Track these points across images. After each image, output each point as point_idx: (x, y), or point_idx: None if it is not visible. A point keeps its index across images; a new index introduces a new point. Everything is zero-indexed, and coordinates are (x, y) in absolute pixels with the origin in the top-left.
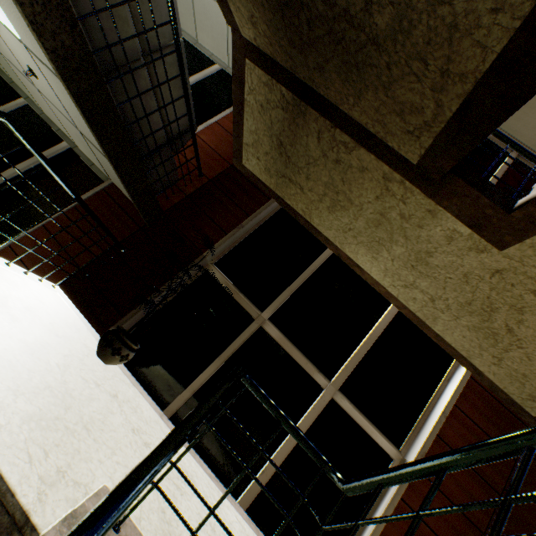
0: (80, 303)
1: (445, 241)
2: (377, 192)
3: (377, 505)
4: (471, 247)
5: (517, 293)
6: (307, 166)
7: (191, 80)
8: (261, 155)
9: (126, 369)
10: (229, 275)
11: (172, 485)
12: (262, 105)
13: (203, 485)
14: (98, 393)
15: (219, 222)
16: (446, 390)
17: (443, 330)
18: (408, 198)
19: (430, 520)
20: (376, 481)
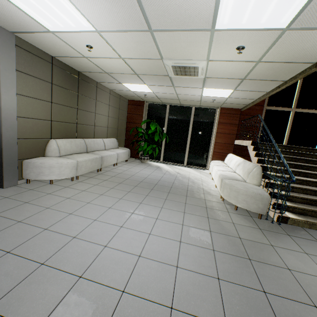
0: None
1: None
2: None
3: None
4: None
5: None
6: None
7: (192, 121)
8: None
9: None
10: None
11: None
12: None
13: None
14: None
15: None
16: None
17: None
18: None
19: None
20: None
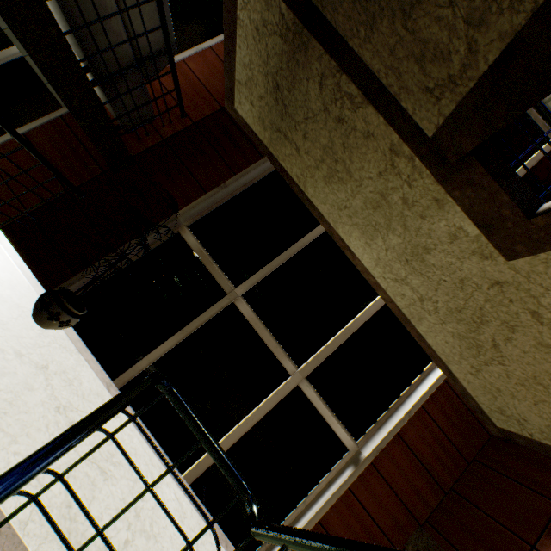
0: (26, 253)
1: (448, 239)
2: (381, 167)
3: (324, 491)
4: (475, 251)
5: (513, 310)
6: (306, 121)
7: None
8: (255, 99)
9: (75, 333)
10: (205, 242)
11: (96, 470)
12: (257, 27)
13: (141, 463)
14: (16, 365)
15: (198, 177)
16: (417, 390)
17: (427, 331)
18: (415, 180)
19: (372, 509)
20: (282, 539)
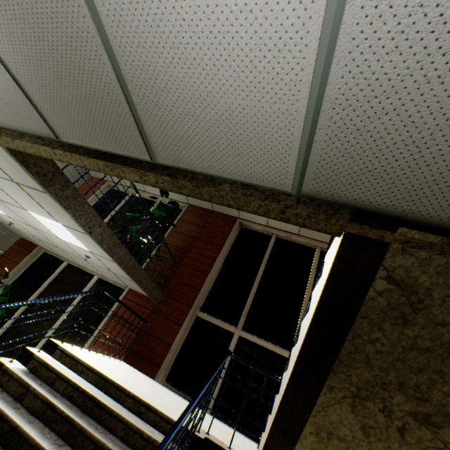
0: None
1: None
2: None
3: None
4: None
5: None
6: None
7: (79, 298)
8: None
9: None
10: None
11: None
12: None
13: None
14: None
15: None
16: None
17: None
18: None
19: None
20: None
